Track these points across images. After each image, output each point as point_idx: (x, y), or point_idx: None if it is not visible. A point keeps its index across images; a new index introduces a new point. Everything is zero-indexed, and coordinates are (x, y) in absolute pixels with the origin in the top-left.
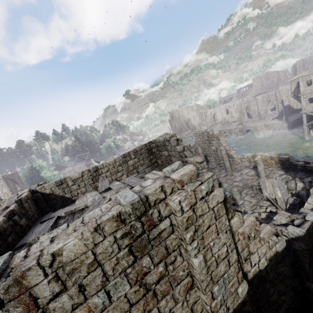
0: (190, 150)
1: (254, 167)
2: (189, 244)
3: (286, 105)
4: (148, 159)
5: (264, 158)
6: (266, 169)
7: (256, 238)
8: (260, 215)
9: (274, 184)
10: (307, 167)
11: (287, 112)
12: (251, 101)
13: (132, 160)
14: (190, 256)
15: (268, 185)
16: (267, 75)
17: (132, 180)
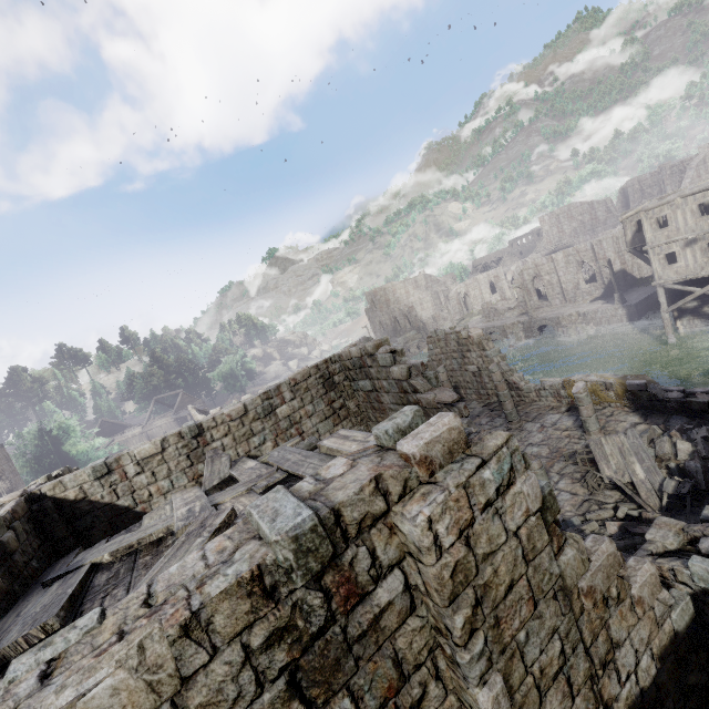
0: (425, 376)
1: (570, 408)
2: (461, 647)
3: (618, 270)
4: (325, 401)
5: (590, 386)
6: (599, 412)
7: (623, 600)
8: (604, 528)
9: (624, 447)
10: (692, 405)
11: (621, 285)
12: (543, 265)
13: (287, 405)
14: (468, 682)
15: (611, 451)
16: (569, 209)
17: (289, 455)
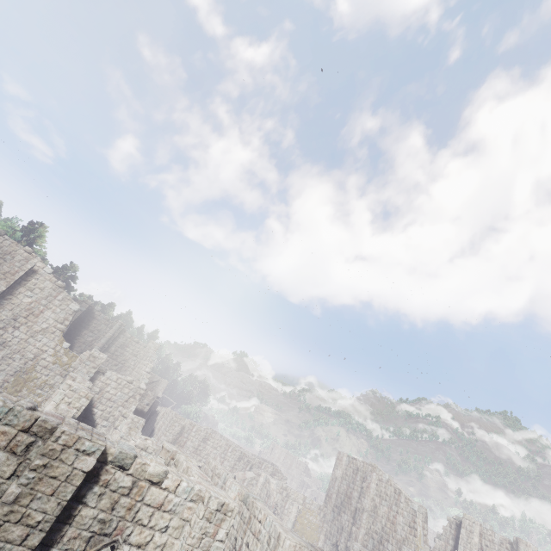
0: None
1: None
2: None
3: None
4: None
5: None
6: None
7: None
8: None
9: None
10: None
11: None
12: None
13: None
14: None
15: None
16: None
17: None
